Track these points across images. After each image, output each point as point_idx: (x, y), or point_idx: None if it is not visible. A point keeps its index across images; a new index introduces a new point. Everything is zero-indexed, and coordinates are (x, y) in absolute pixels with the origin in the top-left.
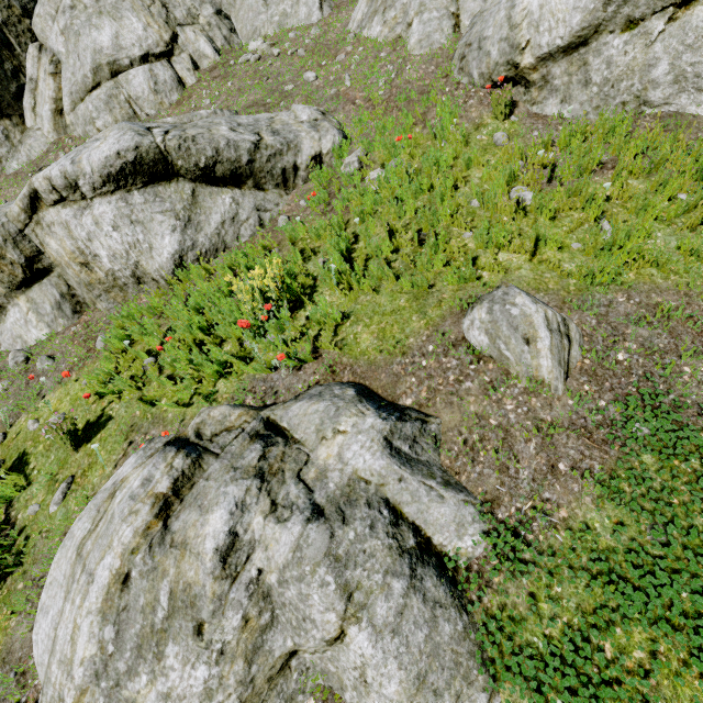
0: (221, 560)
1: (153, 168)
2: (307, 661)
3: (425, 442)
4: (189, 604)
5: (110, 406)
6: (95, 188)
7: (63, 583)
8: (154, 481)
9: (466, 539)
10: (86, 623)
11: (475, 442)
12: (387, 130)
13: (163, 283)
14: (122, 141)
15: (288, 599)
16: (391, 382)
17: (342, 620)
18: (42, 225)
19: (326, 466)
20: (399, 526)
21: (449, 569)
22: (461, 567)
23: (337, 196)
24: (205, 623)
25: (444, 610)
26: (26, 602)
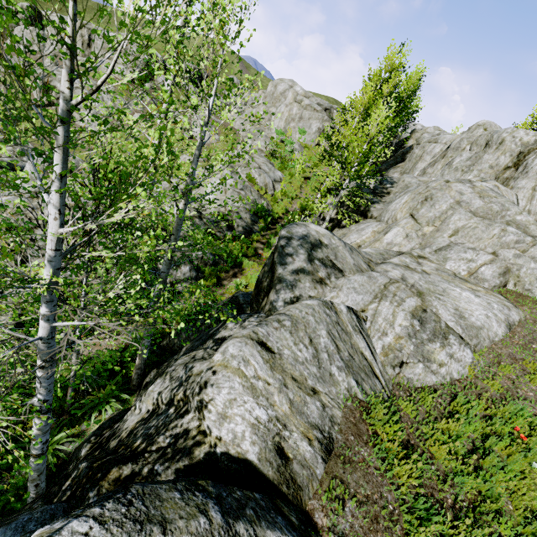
0: None
1: None
2: None
3: None
4: None
5: None
6: None
7: None
8: None
9: None
10: None
11: None
12: None
13: None
14: None
15: None
16: None
17: None
18: None
19: None
20: None
21: None
22: None
23: None
24: None
25: None
26: None
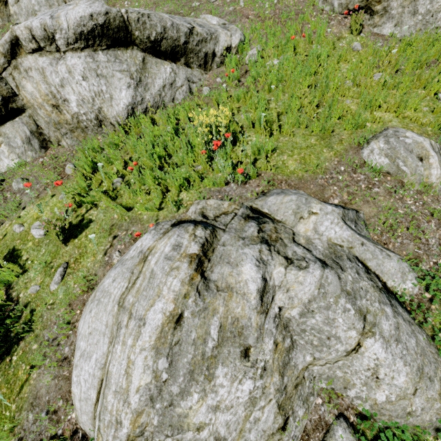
0: (260, 299)
1: (116, 34)
2: (314, 372)
3: (361, 224)
4: (237, 334)
5: (89, 213)
6: (68, 43)
7: (105, 331)
8: (183, 246)
9: (407, 283)
10: (140, 358)
11: (391, 224)
12: (284, 31)
13: (117, 128)
14: (93, 6)
15: (310, 325)
16: (319, 190)
17: (361, 335)
18: (19, 70)
19: (308, 236)
20: (370, 274)
21: (401, 302)
22: (408, 301)
23: (250, 73)
24: (251, 347)
25: (414, 326)
26: (45, 358)
